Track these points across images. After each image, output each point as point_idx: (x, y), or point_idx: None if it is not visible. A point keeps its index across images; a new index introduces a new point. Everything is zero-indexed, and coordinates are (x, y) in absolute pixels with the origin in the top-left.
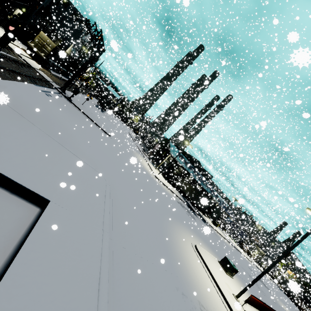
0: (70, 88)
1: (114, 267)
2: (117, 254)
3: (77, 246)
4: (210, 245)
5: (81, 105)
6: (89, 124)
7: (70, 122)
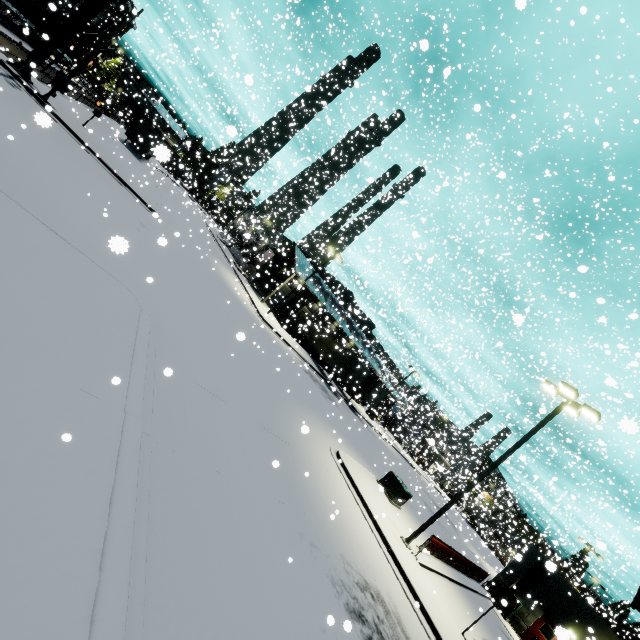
0: (47, 78)
1: (153, 497)
2: (164, 469)
3: (41, 446)
4: (363, 453)
5: (80, 126)
6: (100, 174)
7: (41, 154)
